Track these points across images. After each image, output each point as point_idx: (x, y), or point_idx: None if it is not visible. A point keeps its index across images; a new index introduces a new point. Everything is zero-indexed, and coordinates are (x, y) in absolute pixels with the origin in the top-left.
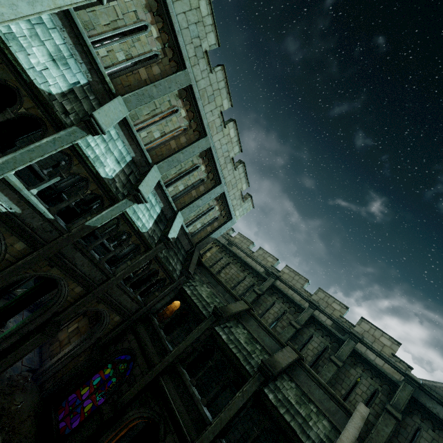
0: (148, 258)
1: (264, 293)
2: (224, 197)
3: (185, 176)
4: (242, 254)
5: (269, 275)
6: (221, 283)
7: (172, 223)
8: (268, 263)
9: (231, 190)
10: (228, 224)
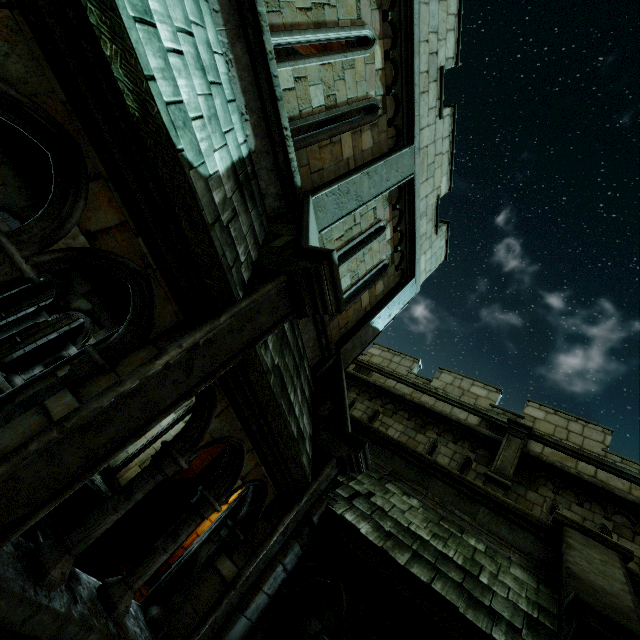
0: (203, 368)
1: (512, 483)
2: (407, 200)
3: (331, 52)
4: (404, 388)
5: (500, 431)
6: (441, 469)
7: (298, 217)
8: (479, 400)
9: (423, 182)
10: (406, 291)
